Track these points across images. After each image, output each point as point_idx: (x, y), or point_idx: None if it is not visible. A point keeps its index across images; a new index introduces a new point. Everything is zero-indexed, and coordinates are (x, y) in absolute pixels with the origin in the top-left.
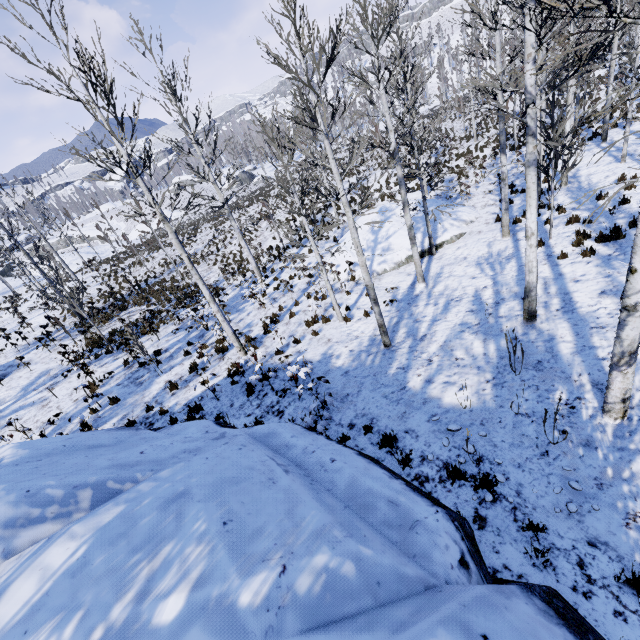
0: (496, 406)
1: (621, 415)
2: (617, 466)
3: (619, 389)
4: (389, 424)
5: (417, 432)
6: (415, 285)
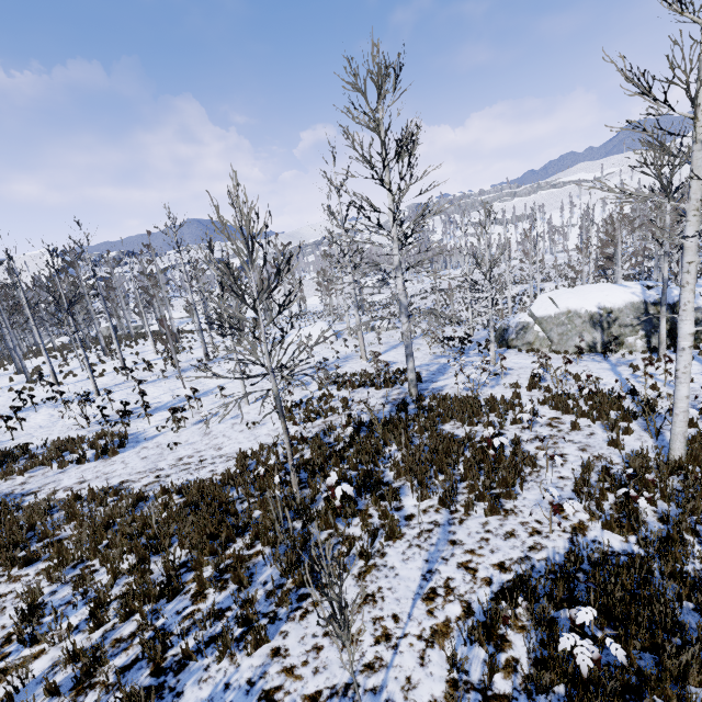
0: None
1: None
2: None
3: None
4: None
5: None
6: None
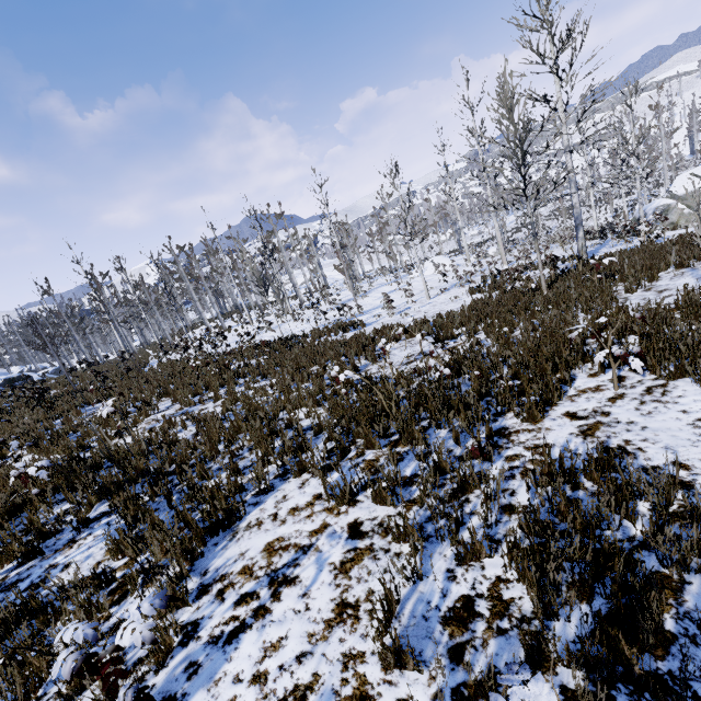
0: None
1: None
2: None
3: None
4: None
5: None
6: None
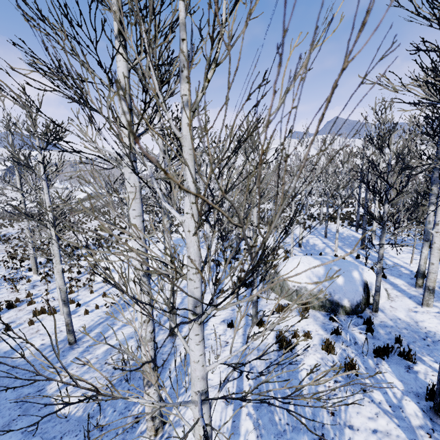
0: (89, 416)
1: (154, 432)
2: None
3: (148, 407)
4: None
5: None
6: None
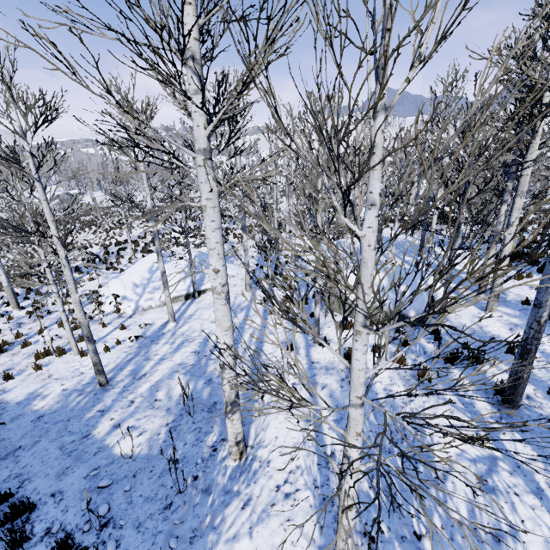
0: (158, 452)
1: (239, 456)
2: (216, 512)
3: (232, 433)
4: (40, 486)
5: (65, 493)
6: (168, 323)
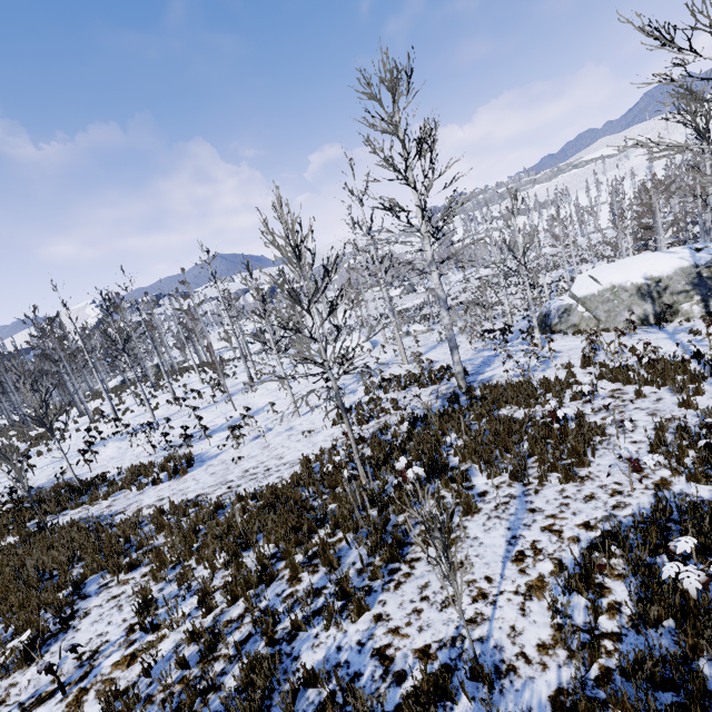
0: None
1: None
2: None
3: None
4: None
5: None
6: None
